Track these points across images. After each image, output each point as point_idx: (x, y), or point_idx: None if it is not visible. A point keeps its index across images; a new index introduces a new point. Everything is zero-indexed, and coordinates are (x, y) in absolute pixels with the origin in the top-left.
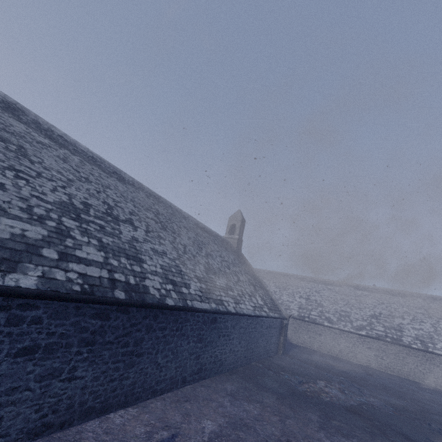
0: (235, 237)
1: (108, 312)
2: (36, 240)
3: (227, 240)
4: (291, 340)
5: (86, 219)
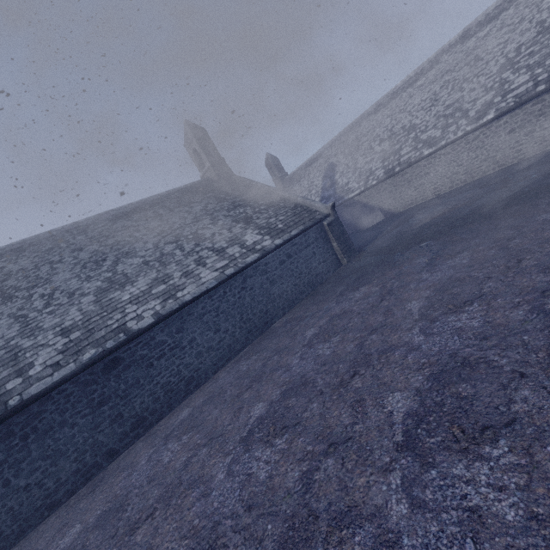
0: (207, 166)
1: None
2: None
3: (200, 181)
4: (395, 211)
5: None
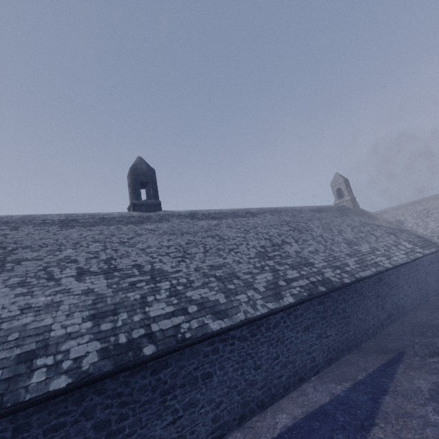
0: (346, 199)
1: (322, 300)
2: (273, 280)
3: (341, 206)
4: None
5: (272, 256)
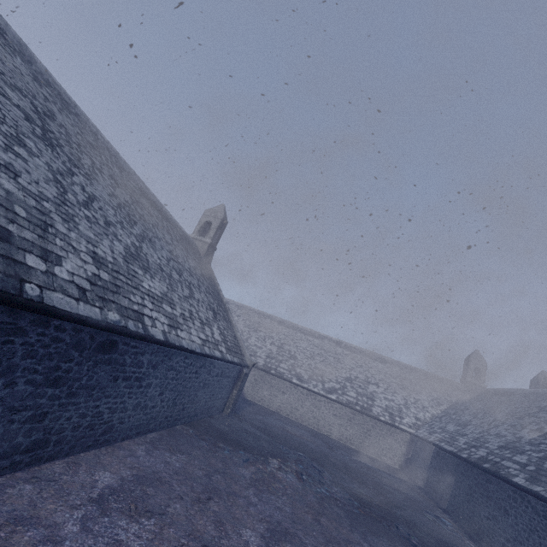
0: (206, 240)
1: None
2: None
3: (193, 241)
4: (246, 395)
5: None
